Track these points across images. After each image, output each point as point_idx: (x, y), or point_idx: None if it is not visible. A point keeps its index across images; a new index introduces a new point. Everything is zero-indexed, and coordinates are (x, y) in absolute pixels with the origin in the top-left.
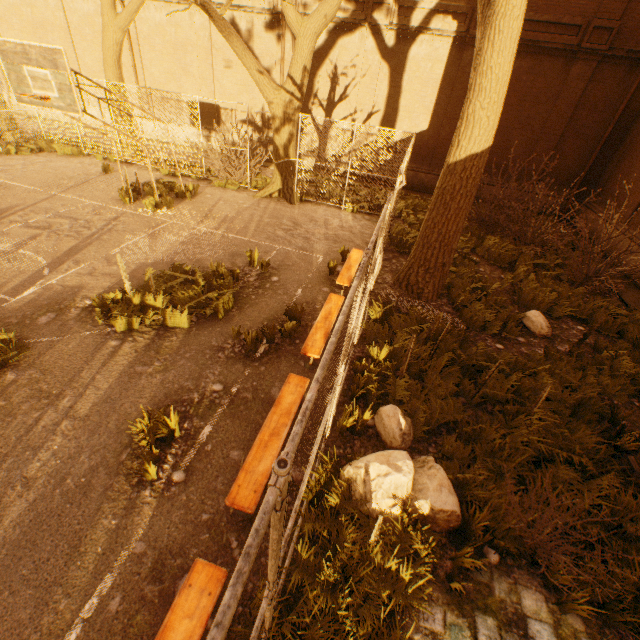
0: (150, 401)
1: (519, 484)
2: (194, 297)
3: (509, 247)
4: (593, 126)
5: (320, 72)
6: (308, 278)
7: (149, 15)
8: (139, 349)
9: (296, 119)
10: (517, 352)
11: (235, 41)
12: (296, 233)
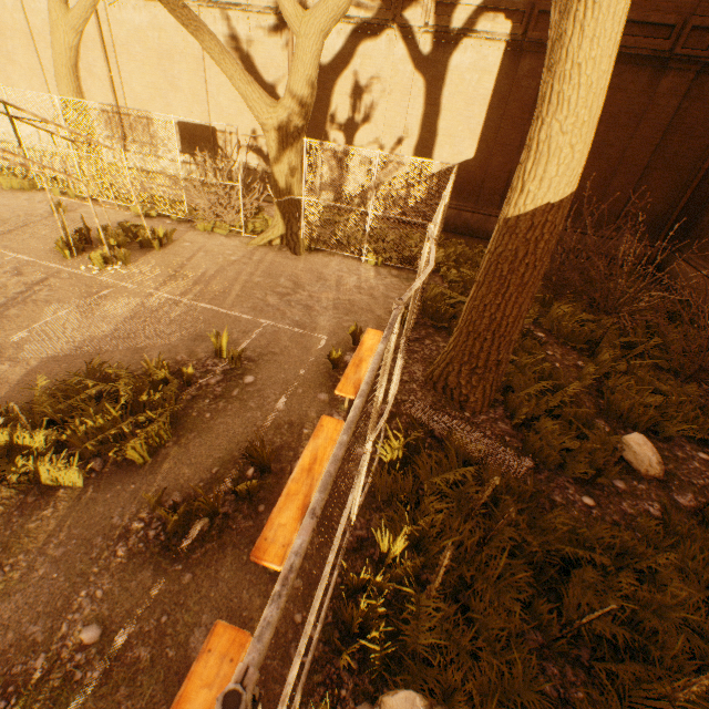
0: None
1: None
2: (104, 425)
3: (585, 317)
4: (688, 155)
5: (338, 86)
6: (300, 376)
7: (126, 16)
8: None
9: (299, 145)
10: (617, 512)
11: (208, 40)
12: (295, 299)
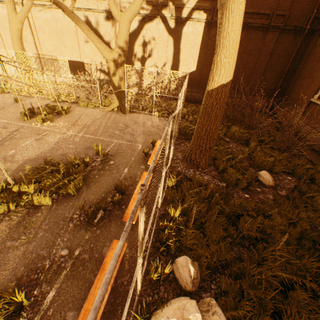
0: (11, 272)
1: (274, 309)
2: (56, 182)
3: (244, 131)
4: (280, 65)
5: (136, 42)
6: (132, 160)
7: (40, 15)
8: (12, 226)
9: (123, 68)
10: (257, 199)
11: (82, 25)
12: (126, 131)
